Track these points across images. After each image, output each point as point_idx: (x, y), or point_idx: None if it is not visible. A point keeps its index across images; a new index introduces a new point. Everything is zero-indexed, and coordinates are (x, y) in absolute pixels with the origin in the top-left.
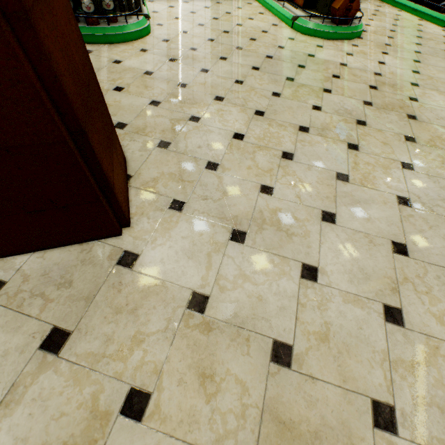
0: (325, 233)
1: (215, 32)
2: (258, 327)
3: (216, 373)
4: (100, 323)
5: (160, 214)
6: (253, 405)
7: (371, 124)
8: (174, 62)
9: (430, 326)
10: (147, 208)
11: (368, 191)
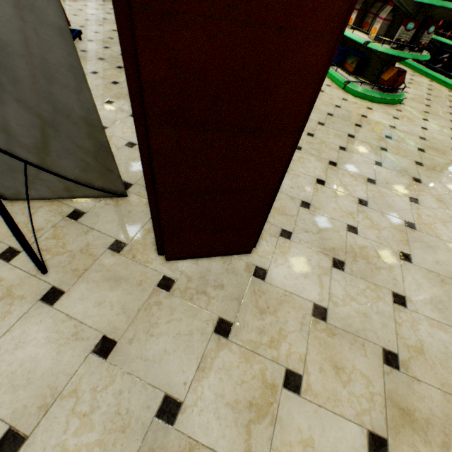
0: (405, 270)
1: None
2: (369, 337)
3: (345, 366)
4: (252, 319)
5: (275, 240)
6: (377, 393)
7: (425, 182)
8: None
9: None
10: (263, 234)
11: (432, 239)
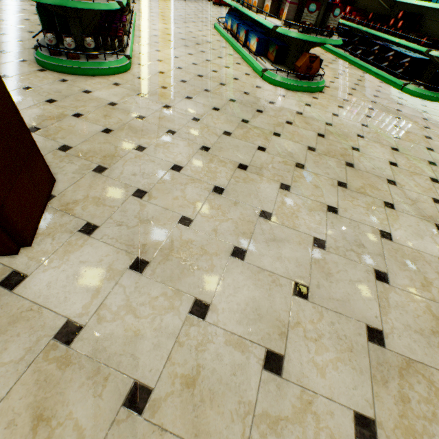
0: (230, 269)
1: (190, 75)
2: (123, 365)
3: (56, 415)
4: None
5: (68, 236)
6: None
7: (309, 167)
8: (141, 97)
9: (310, 377)
10: (56, 229)
11: (286, 230)
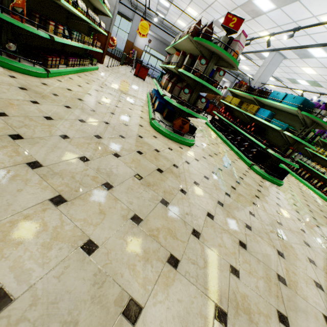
0: None
1: (92, 99)
2: None
3: None
4: None
5: None
6: None
7: (117, 190)
8: (21, 89)
9: None
10: None
11: None
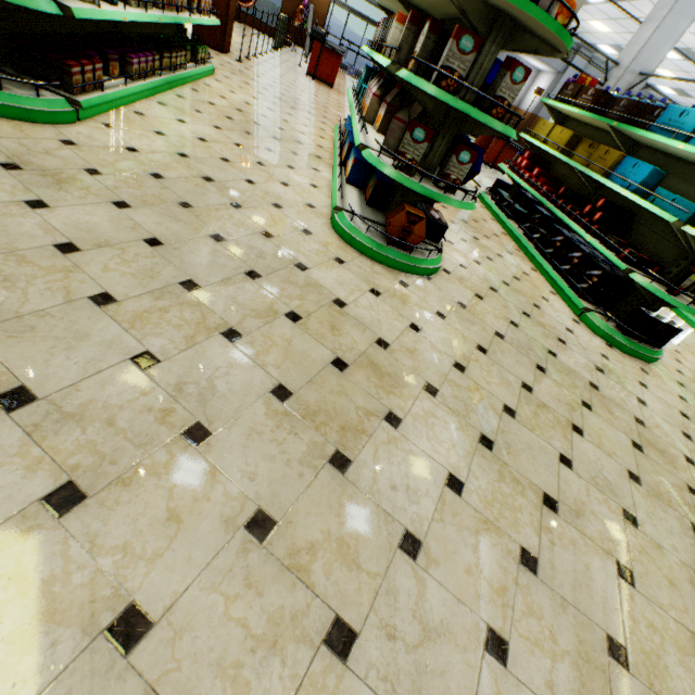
0: None
1: (188, 171)
2: None
3: None
4: None
5: None
6: None
7: (220, 445)
8: (5, 170)
9: None
10: None
11: None
